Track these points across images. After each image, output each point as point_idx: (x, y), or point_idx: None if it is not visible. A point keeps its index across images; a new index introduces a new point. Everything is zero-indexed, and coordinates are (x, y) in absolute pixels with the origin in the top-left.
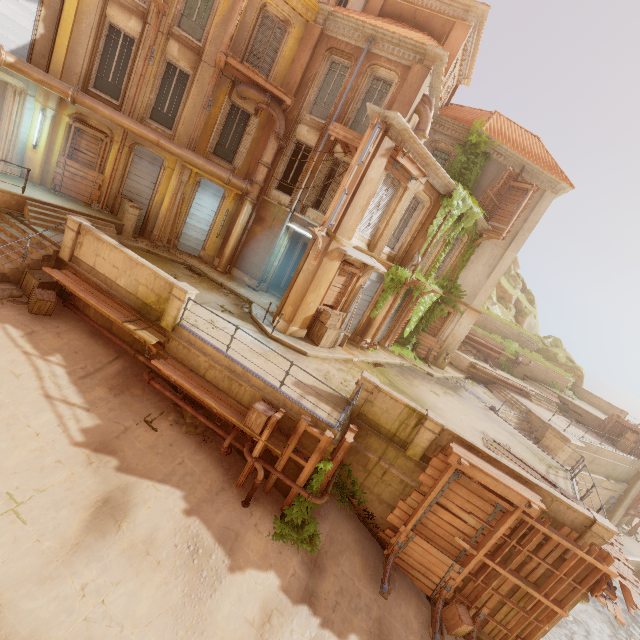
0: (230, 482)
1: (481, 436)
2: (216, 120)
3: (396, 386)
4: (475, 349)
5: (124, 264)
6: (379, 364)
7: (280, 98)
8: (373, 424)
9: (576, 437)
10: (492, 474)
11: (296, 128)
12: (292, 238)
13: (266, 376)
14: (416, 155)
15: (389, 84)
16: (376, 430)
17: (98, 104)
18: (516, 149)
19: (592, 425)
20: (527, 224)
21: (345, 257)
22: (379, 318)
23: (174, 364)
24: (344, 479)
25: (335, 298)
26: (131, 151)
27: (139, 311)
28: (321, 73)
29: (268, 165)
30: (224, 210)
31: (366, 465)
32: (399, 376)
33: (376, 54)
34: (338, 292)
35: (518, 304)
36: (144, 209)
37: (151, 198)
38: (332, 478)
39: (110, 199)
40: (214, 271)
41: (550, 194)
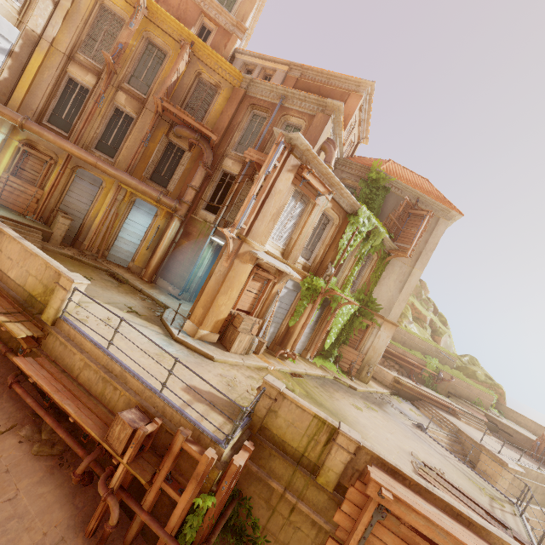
0: (77, 528)
1: (410, 458)
2: (154, 152)
3: (313, 398)
4: (397, 364)
5: (19, 255)
6: (297, 374)
7: (209, 137)
8: (277, 441)
9: (513, 460)
10: (424, 512)
11: (223, 161)
12: (217, 252)
13: (149, 378)
14: (321, 175)
15: (299, 129)
16: (281, 449)
17: (44, 130)
18: (410, 184)
19: (525, 447)
20: (428, 245)
21: (257, 261)
22: (298, 327)
23: (44, 363)
24: (243, 520)
25: (251, 303)
26: (73, 172)
27: (22, 303)
28: (244, 122)
29: (196, 188)
30: (155, 226)
31: (269, 499)
32: (318, 388)
33: (287, 107)
34: (254, 297)
35: (432, 324)
36: (79, 222)
37: (87, 213)
38: (221, 519)
39: (46, 211)
40: (138, 279)
41: (444, 220)
